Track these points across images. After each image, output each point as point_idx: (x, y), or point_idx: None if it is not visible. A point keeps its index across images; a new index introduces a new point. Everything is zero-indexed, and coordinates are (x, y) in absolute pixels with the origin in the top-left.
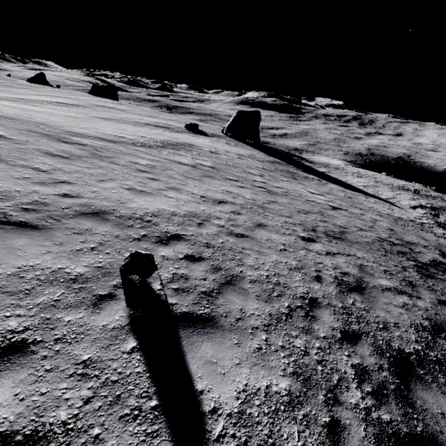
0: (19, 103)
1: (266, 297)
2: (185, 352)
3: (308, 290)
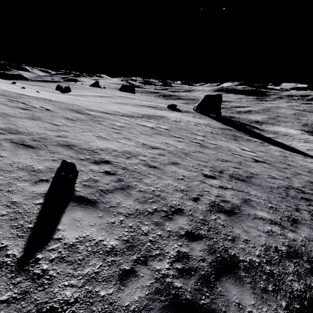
0: (78, 97)
1: (142, 200)
2: (65, 211)
3: (180, 204)
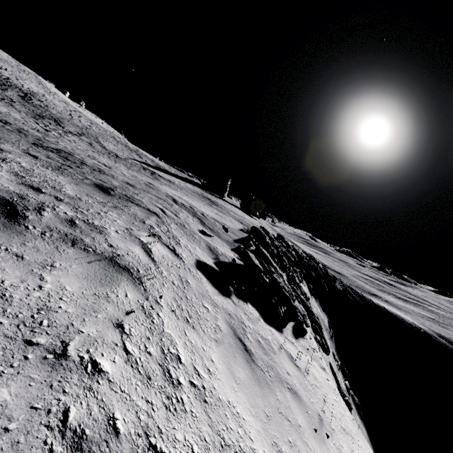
0: None
1: (3, 73)
2: None
3: (6, 75)
